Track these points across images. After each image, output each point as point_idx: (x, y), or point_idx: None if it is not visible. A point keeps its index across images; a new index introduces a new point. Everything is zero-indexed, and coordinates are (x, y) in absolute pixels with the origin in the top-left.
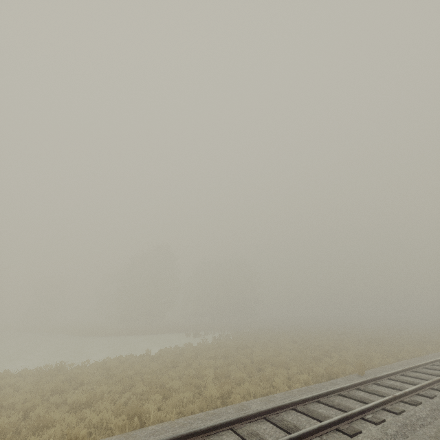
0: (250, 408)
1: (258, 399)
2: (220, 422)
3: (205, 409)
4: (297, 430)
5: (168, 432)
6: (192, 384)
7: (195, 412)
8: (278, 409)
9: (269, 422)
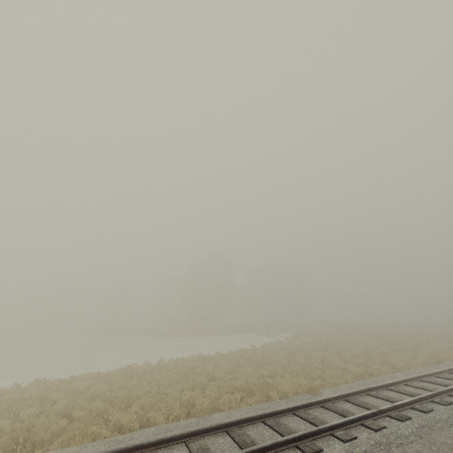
0: (399, 377)
1: (397, 373)
2: (398, 380)
3: (359, 379)
4: (452, 385)
5: (359, 387)
6: (328, 366)
7: (354, 381)
8: (426, 376)
9: (427, 382)
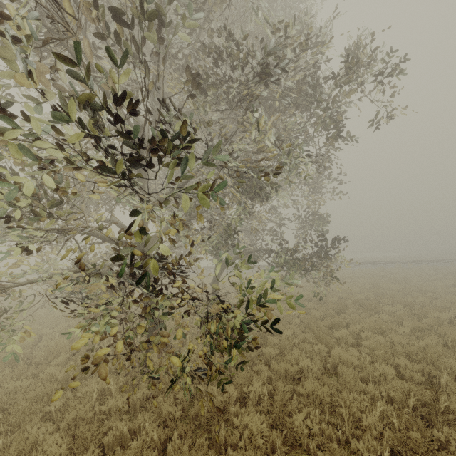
0: None
1: None
2: None
3: None
4: None
5: None
6: None
7: None
8: None
9: None
